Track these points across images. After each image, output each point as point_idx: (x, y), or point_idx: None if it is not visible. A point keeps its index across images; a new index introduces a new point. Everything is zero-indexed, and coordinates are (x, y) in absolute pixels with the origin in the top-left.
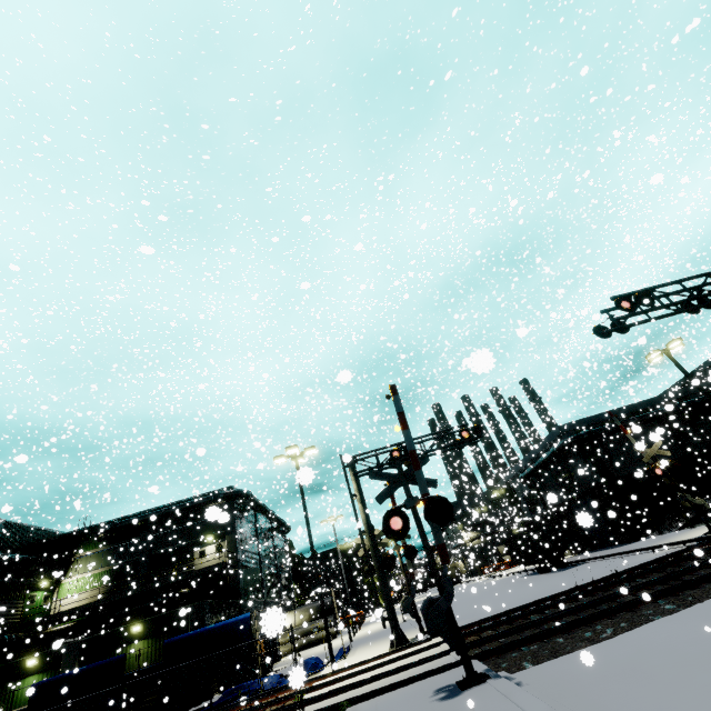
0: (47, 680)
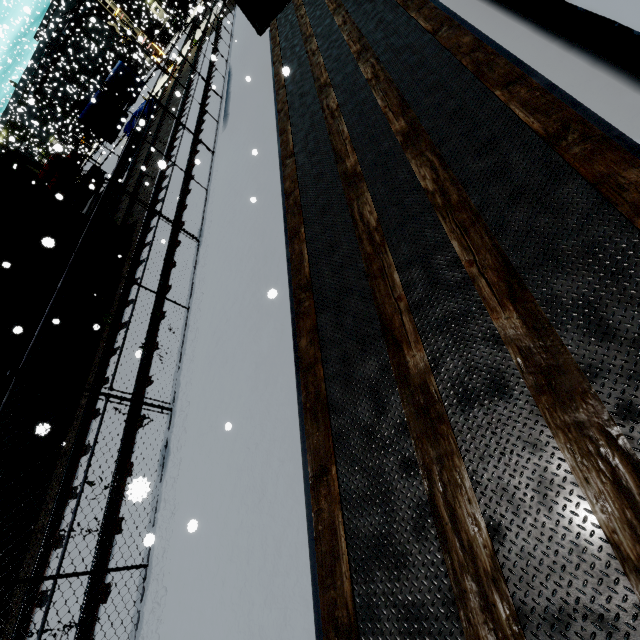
0: (83, 113)
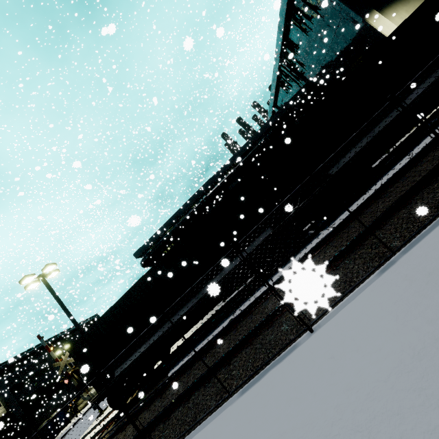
0: None
